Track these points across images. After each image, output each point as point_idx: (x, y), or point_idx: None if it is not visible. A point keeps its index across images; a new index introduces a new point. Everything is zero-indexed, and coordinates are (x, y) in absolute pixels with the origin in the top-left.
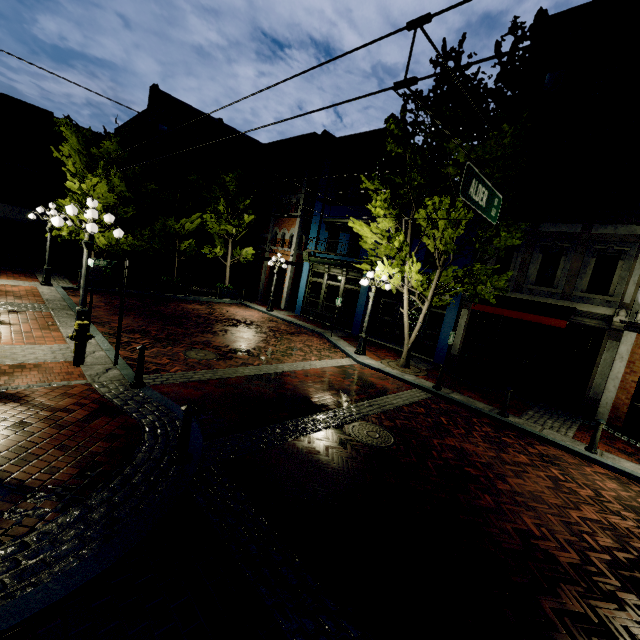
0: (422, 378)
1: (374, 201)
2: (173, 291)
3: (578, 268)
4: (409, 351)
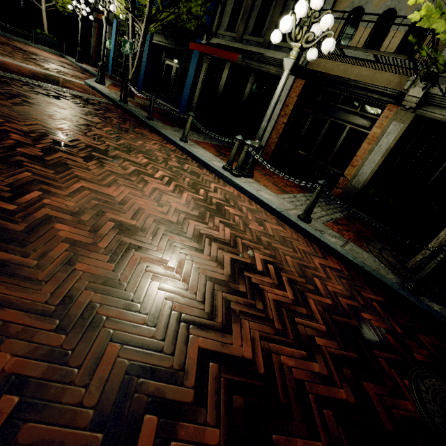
0: (130, 102)
1: None
2: None
3: (279, 13)
4: (131, 81)
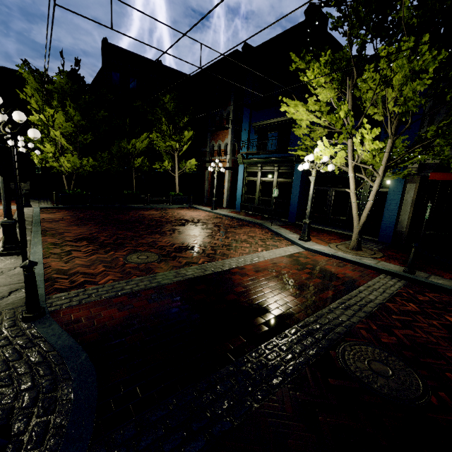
0: (382, 260)
1: (311, 70)
2: (133, 202)
3: None
4: (360, 232)
